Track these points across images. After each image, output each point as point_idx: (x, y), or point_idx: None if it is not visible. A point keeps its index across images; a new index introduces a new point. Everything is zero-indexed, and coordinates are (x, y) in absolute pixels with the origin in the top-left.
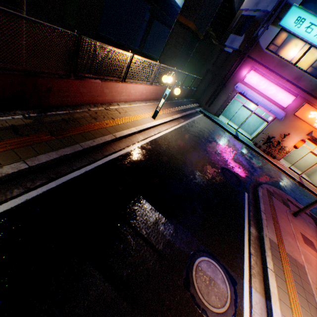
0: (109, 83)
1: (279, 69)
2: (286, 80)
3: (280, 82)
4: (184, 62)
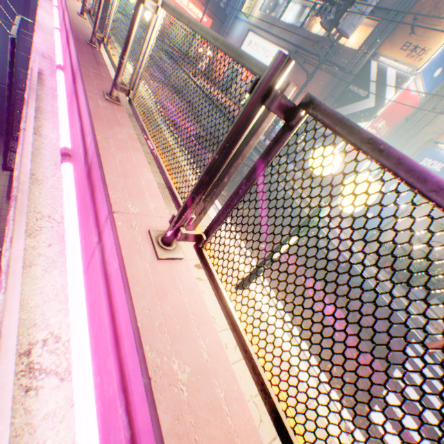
0: None
1: None
2: None
3: None
4: None
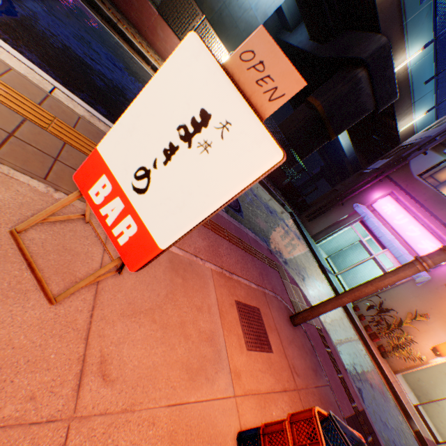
0: (166, 27)
1: (432, 205)
2: (441, 224)
3: (430, 224)
4: (299, 149)
